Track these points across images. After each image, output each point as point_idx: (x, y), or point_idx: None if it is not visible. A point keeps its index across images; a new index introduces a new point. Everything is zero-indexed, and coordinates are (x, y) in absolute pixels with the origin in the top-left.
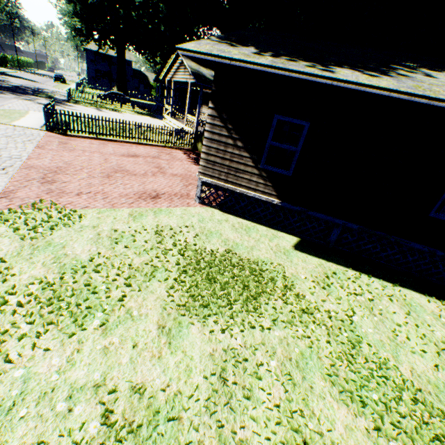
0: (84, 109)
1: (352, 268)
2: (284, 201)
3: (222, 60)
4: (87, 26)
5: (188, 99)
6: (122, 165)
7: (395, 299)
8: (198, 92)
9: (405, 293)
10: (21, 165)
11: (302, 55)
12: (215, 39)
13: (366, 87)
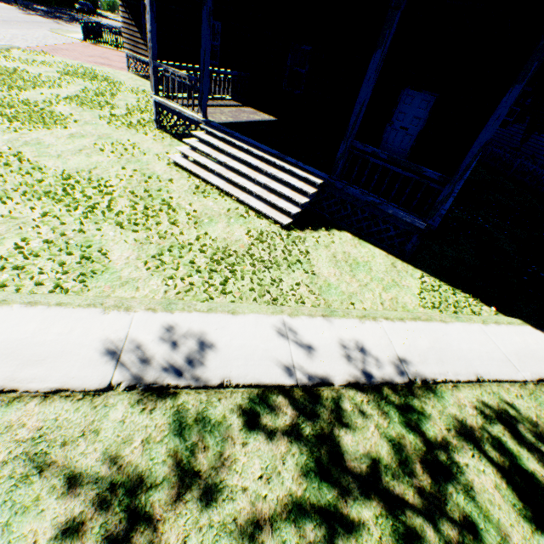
0: None
1: None
2: None
3: None
4: None
5: None
6: (109, 58)
7: None
8: None
9: None
10: (48, 45)
11: None
12: None
13: None
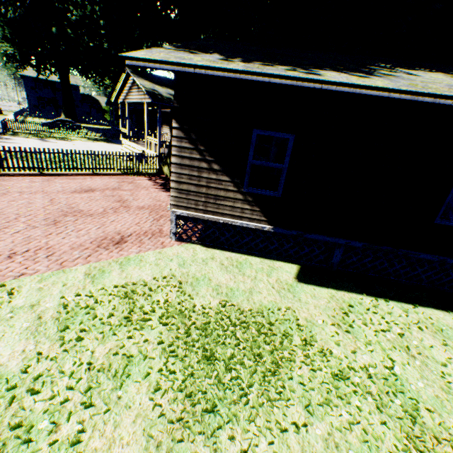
0: (24, 141)
1: (365, 292)
2: (276, 226)
3: (184, 68)
4: (21, 51)
5: (146, 120)
6: (74, 205)
7: (423, 325)
8: (156, 112)
9: (428, 313)
10: None
11: (275, 60)
12: (169, 48)
13: (362, 88)
